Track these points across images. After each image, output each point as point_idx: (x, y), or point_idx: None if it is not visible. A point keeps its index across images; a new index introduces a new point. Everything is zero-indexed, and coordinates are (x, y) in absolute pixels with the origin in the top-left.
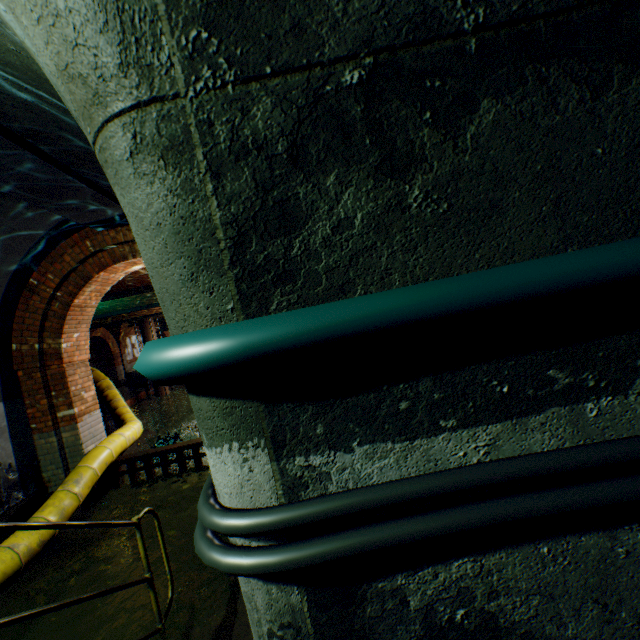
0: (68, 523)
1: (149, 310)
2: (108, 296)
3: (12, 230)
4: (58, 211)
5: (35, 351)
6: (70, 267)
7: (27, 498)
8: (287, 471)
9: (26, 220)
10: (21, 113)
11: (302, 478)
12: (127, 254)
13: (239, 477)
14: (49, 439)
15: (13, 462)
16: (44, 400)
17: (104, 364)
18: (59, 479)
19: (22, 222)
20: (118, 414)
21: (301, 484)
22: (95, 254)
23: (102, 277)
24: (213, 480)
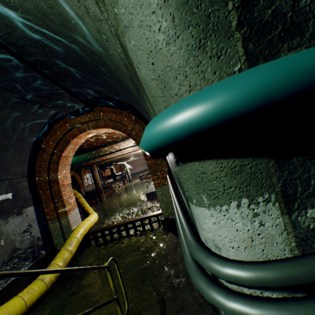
0: (74, 268)
1: (94, 160)
2: (76, 154)
3: (32, 120)
4: (53, 108)
5: (46, 180)
6: (59, 137)
7: (47, 253)
8: (298, 224)
9: (38, 114)
10: (34, 50)
11: (314, 230)
12: (85, 128)
13: (248, 231)
14: (55, 223)
15: (40, 236)
16: (52, 204)
17: (75, 188)
18: (61, 243)
19: (37, 116)
20: (85, 210)
21: (314, 236)
22: (70, 130)
23: (74, 141)
24: (208, 236)
